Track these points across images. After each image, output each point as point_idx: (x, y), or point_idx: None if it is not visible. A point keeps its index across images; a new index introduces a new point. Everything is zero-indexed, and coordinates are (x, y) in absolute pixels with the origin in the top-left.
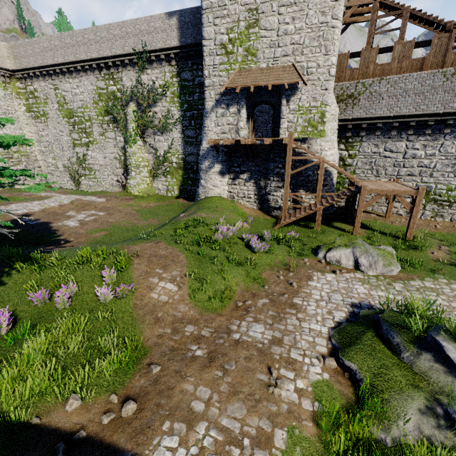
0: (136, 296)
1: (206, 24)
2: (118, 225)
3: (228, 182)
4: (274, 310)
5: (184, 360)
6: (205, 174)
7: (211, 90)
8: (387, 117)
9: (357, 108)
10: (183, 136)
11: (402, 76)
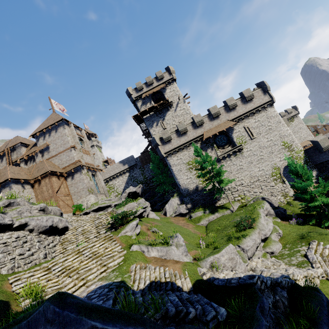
0: None
1: None
2: None
3: None
4: None
5: None
6: None
7: None
8: None
9: None
10: None
11: (326, 134)
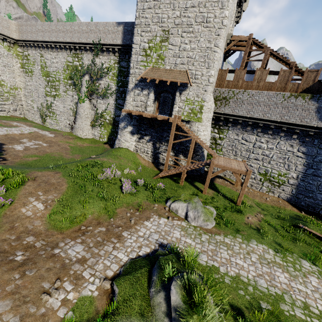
0: (10, 208)
1: (136, 34)
2: (50, 155)
3: (136, 139)
4: (103, 237)
5: (3, 261)
6: (121, 132)
7: (133, 77)
8: (245, 117)
9: (227, 107)
10: (116, 103)
11: (258, 92)
